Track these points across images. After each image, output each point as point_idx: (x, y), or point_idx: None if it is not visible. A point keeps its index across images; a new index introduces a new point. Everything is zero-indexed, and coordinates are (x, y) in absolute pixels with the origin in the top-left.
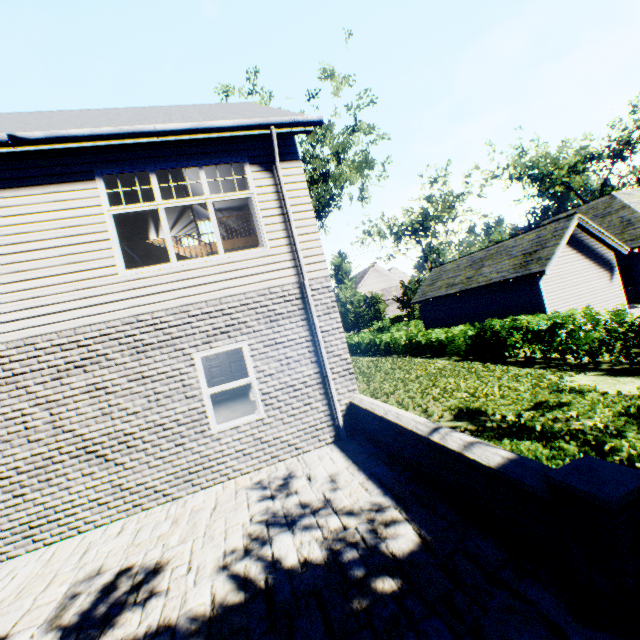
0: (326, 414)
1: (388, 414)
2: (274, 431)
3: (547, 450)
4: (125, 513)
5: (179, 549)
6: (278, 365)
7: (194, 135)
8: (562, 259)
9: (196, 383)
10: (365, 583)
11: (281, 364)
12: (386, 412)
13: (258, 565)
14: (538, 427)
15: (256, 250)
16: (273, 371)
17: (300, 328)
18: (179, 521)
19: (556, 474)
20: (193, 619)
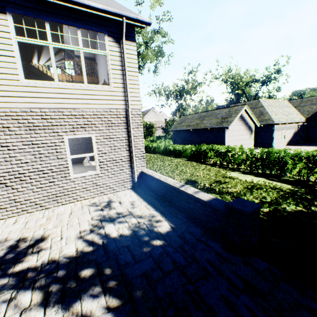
0: (129, 175)
1: (161, 178)
2: (103, 180)
3: (220, 198)
4: (17, 214)
5: (54, 230)
6: (109, 149)
7: (77, 6)
8: (236, 123)
9: (64, 151)
10: (149, 242)
11: (111, 149)
12: (160, 177)
13: (98, 236)
14: (217, 190)
15: (105, 86)
16: (106, 151)
17: (123, 132)
18: (51, 218)
19: (230, 203)
20: (67, 257)
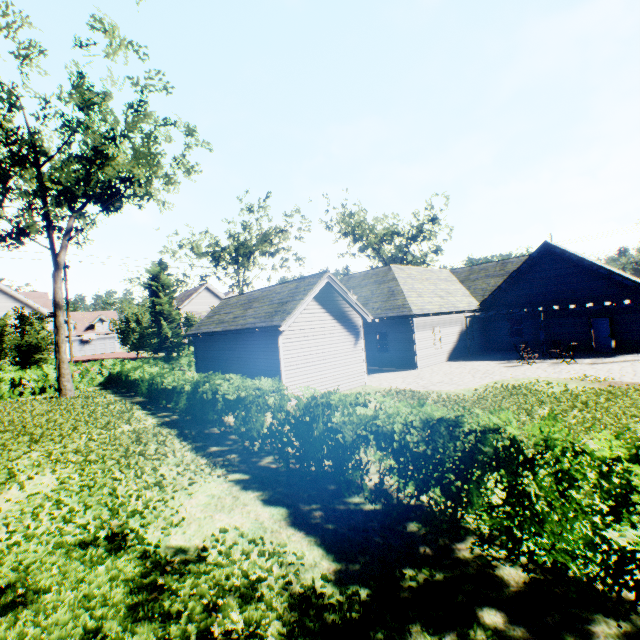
0: None
1: None
2: None
3: None
4: None
5: None
6: None
7: None
8: (310, 316)
9: None
10: None
11: None
12: None
13: None
14: None
15: None
16: None
17: None
18: None
19: None
20: None
